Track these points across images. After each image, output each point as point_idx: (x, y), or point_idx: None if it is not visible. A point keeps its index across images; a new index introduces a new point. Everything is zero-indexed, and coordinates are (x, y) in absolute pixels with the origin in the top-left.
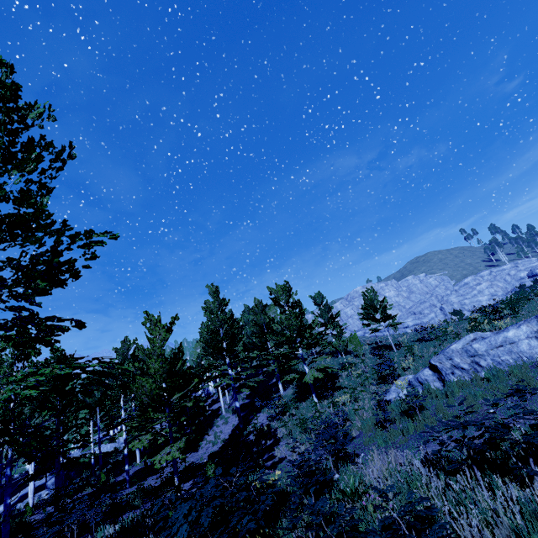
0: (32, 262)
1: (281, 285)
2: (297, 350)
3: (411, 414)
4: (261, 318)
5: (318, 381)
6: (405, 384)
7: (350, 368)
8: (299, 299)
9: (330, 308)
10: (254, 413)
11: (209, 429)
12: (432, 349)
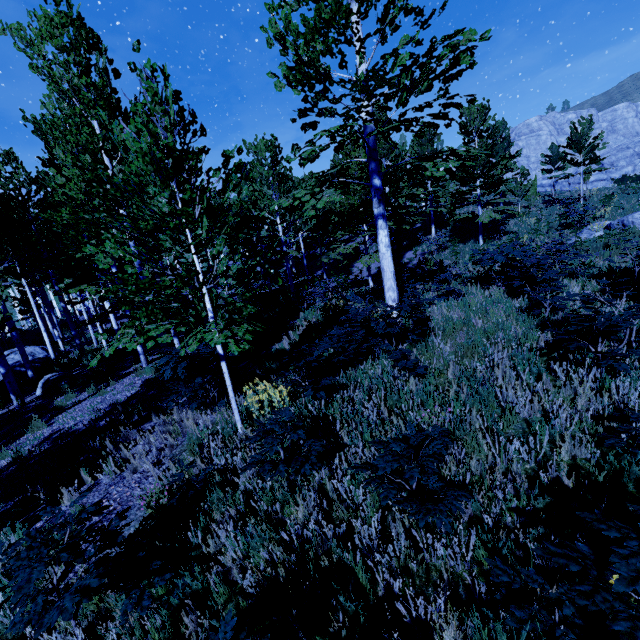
0: (413, 63)
1: (478, 105)
2: (476, 189)
3: (607, 247)
4: (427, 150)
5: (476, 227)
6: (600, 228)
7: (522, 216)
8: (497, 127)
9: (511, 144)
10: (413, 247)
11: (357, 260)
12: (635, 202)
